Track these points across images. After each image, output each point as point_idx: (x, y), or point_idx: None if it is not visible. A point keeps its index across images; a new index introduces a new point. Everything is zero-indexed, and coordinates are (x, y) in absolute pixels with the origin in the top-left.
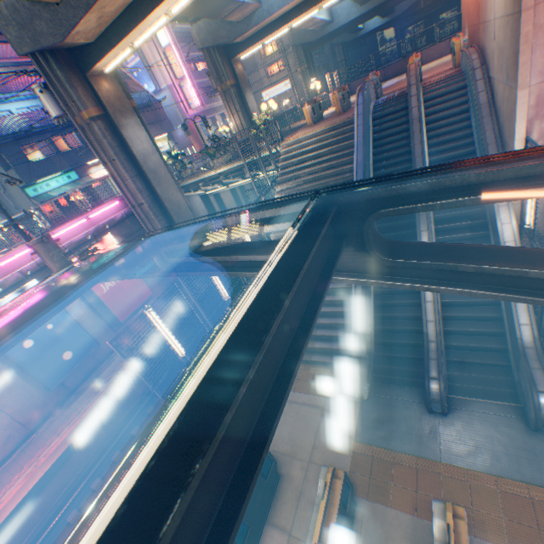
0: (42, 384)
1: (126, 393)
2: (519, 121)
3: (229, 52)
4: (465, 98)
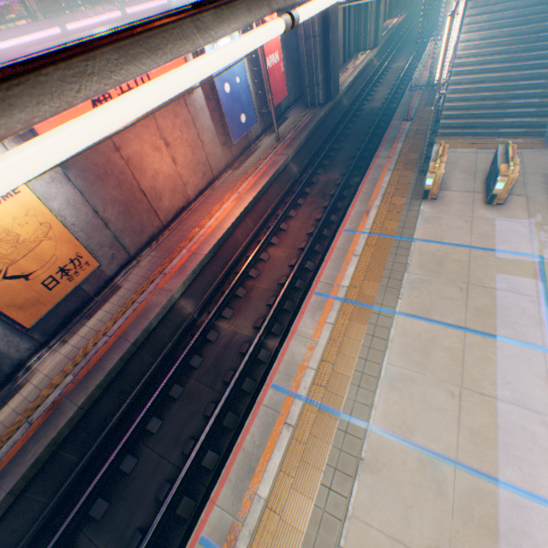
0: (221, 140)
1: (287, 168)
2: None
3: None
4: None
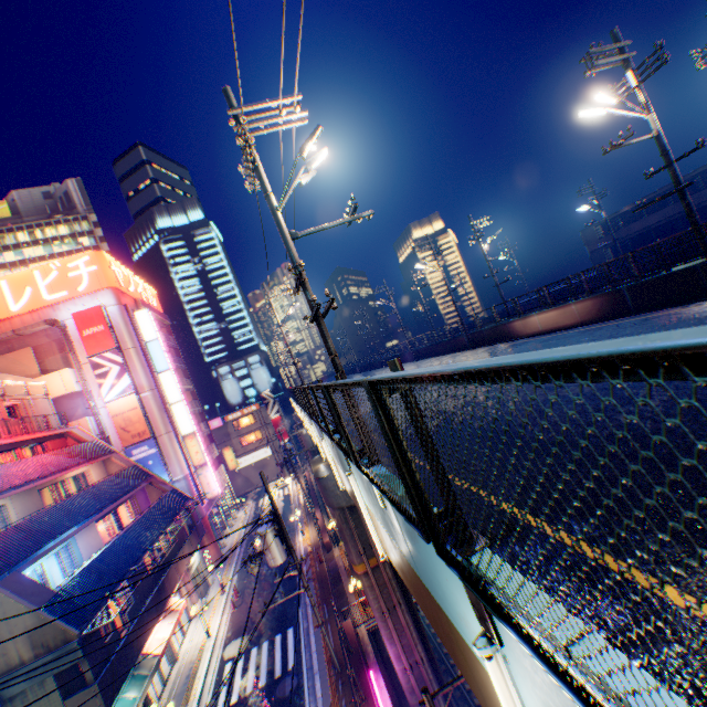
0: None
1: None
2: None
3: None
4: None
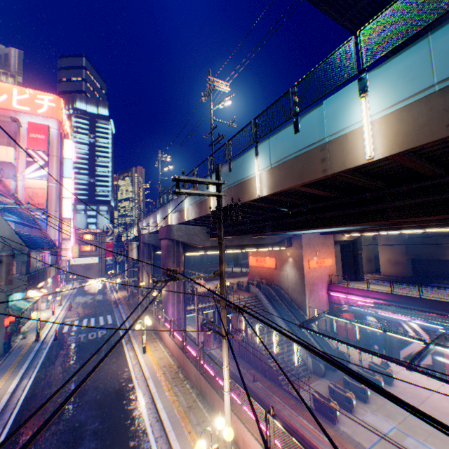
0: None
1: None
2: (306, 302)
3: (155, 248)
4: (279, 295)
